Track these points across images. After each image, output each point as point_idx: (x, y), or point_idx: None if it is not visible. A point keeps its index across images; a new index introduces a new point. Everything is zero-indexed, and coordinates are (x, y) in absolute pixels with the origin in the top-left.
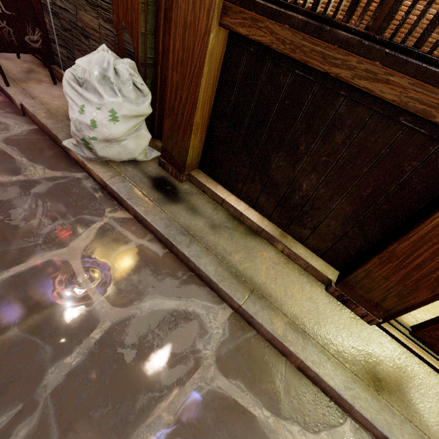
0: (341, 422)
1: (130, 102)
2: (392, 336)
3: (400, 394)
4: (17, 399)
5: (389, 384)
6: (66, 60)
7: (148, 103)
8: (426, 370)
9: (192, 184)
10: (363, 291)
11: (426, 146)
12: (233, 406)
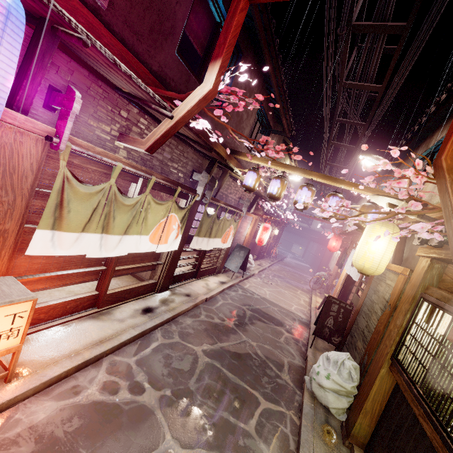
0: None
1: (342, 378)
2: None
3: None
4: (217, 406)
5: None
6: None
7: (352, 385)
8: None
9: None
10: None
11: None
12: None
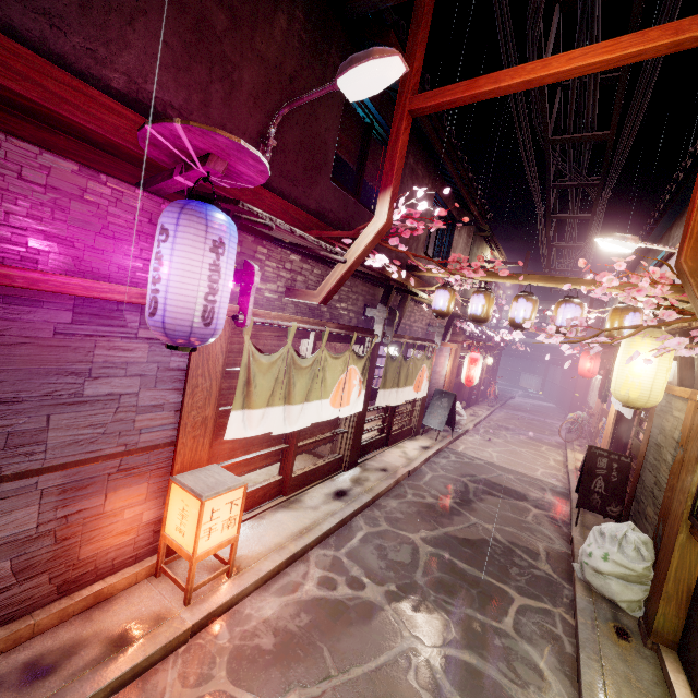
0: None
1: (627, 557)
2: None
3: None
4: (457, 602)
5: None
6: None
7: (643, 566)
8: None
9: (656, 657)
10: None
11: None
12: None
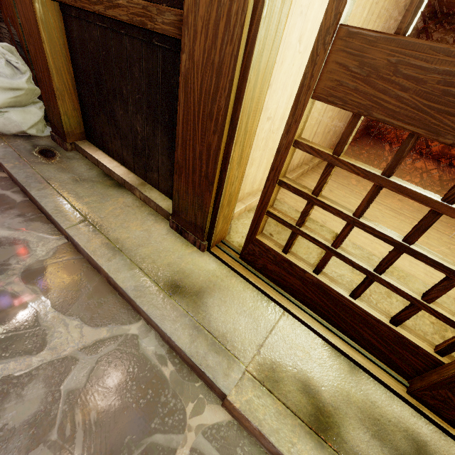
0: (131, 323)
1: (5, 77)
2: (220, 259)
3: (197, 298)
4: None
5: (190, 290)
6: None
7: (25, 79)
8: (244, 285)
9: (78, 153)
10: (185, 215)
11: (174, 60)
12: (18, 302)
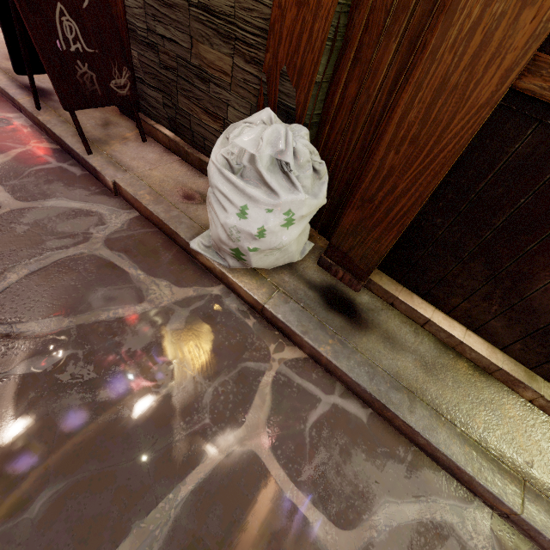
0: None
1: (305, 192)
2: None
3: None
4: None
5: None
6: (161, 108)
7: (325, 189)
8: None
9: (371, 293)
10: None
11: None
12: None
